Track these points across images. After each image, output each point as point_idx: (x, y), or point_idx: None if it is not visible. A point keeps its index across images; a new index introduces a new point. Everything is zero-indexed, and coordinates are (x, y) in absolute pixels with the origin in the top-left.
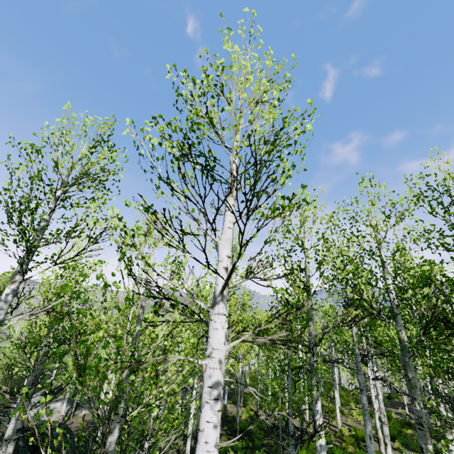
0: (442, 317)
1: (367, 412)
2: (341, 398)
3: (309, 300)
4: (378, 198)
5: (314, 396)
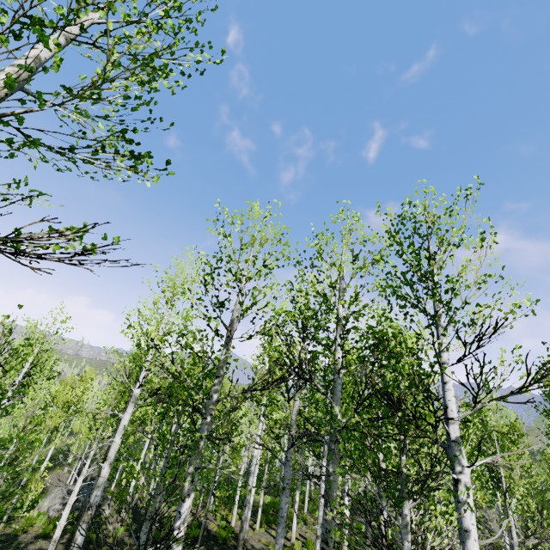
0: (377, 387)
1: (283, 521)
2: (312, 503)
3: (225, 349)
4: (349, 232)
5: (185, 490)
